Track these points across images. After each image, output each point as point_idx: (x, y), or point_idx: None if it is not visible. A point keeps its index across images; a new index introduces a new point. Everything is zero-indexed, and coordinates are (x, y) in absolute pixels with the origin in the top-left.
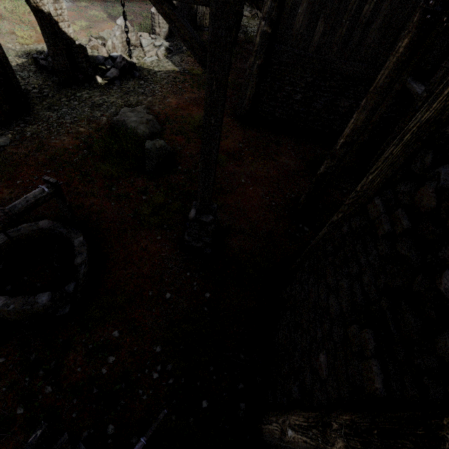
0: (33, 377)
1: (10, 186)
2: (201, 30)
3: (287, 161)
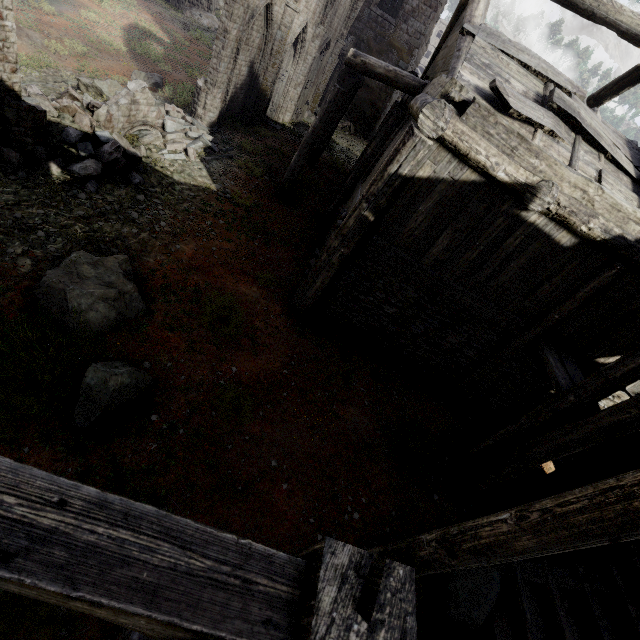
0: None
1: None
2: (270, 126)
3: (356, 418)
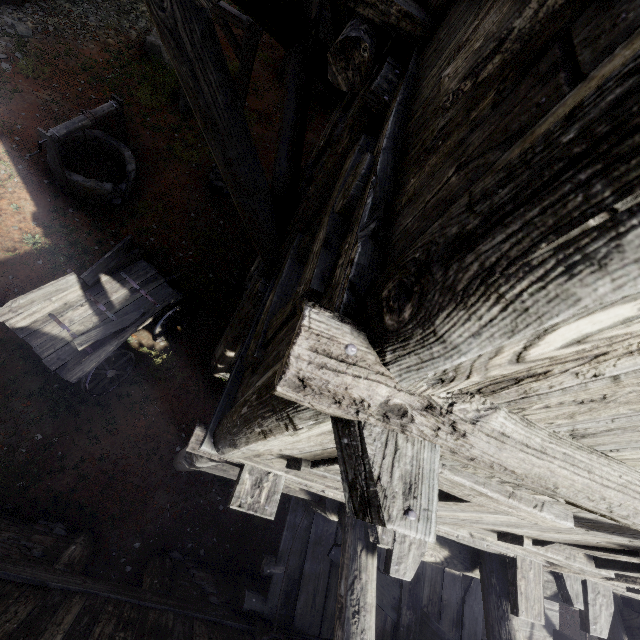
0: (101, 235)
1: (47, 88)
2: None
3: (314, 138)
